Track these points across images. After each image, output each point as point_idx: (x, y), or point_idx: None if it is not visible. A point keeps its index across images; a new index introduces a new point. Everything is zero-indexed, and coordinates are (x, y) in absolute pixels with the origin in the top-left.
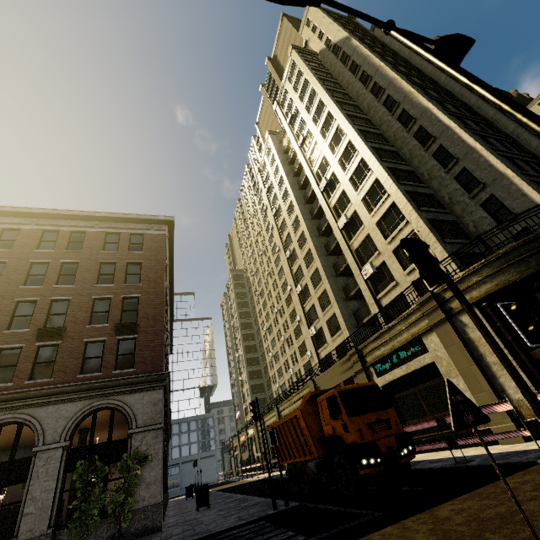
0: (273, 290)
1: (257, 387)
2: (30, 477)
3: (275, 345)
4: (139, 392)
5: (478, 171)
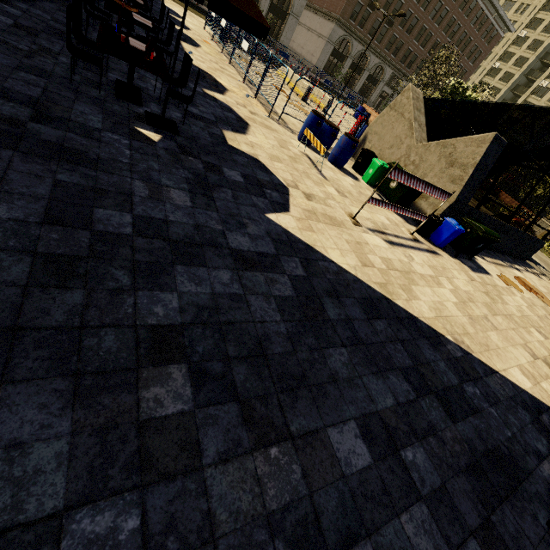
0: None
1: None
2: None
3: None
4: None
5: None
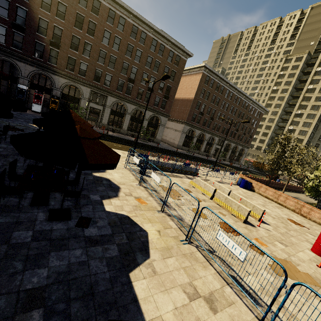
0: None
1: None
2: (235, 154)
3: None
4: (246, 148)
5: (319, 147)
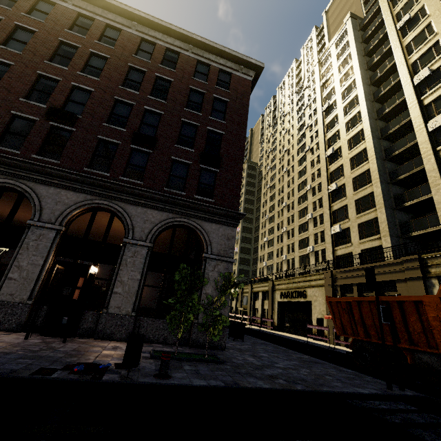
0: (287, 186)
1: (244, 260)
2: (120, 262)
3: (272, 233)
4: (216, 223)
5: None
